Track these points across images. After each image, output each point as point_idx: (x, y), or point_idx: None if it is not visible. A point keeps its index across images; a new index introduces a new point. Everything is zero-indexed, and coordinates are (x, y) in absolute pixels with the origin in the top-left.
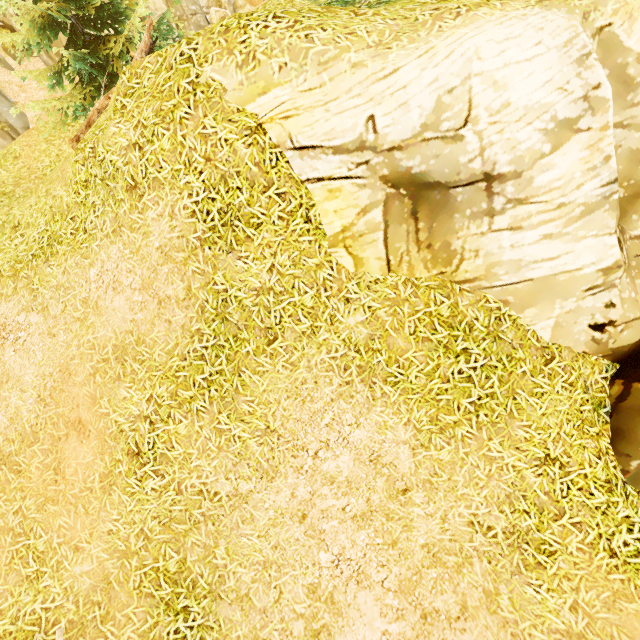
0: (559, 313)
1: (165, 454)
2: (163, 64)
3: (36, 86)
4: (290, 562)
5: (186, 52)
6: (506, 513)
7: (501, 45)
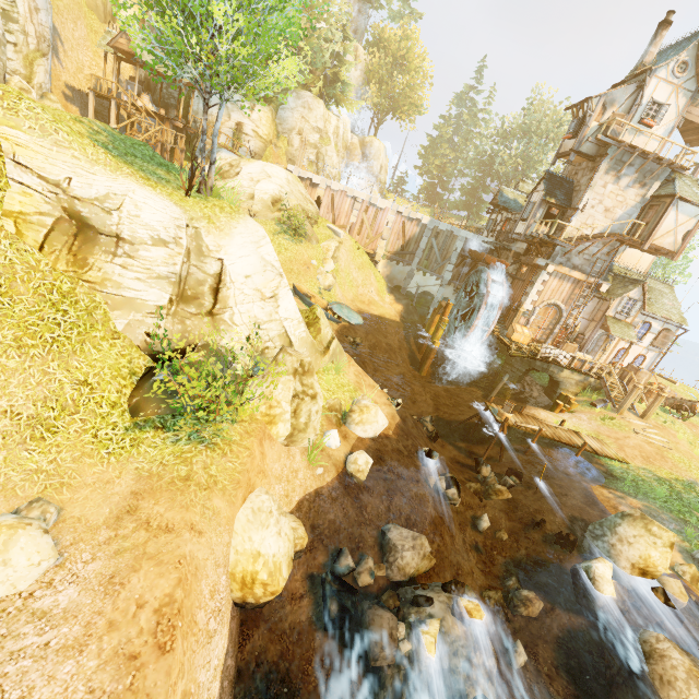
0: (132, 318)
1: None
2: None
3: None
4: None
5: None
6: (38, 406)
7: (147, 198)
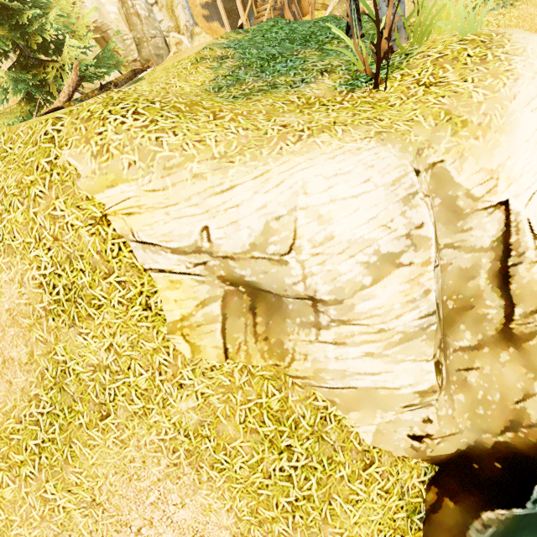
0: (380, 422)
1: None
2: (31, 137)
3: None
4: None
5: (50, 132)
6: None
7: (329, 180)
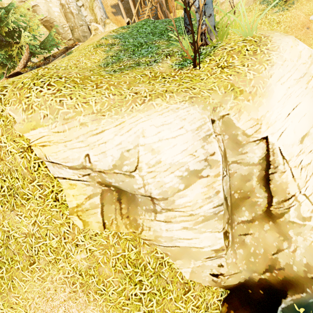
0: (193, 266)
1: None
2: None
3: None
4: None
5: None
6: None
7: (158, 128)
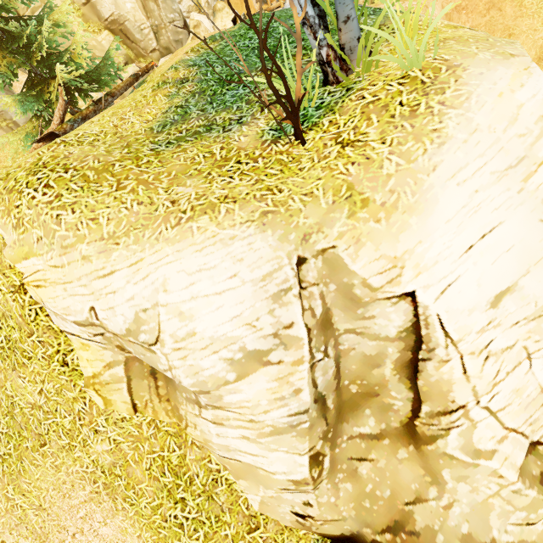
0: (264, 495)
1: None
2: None
3: None
4: None
5: None
6: None
7: (192, 277)
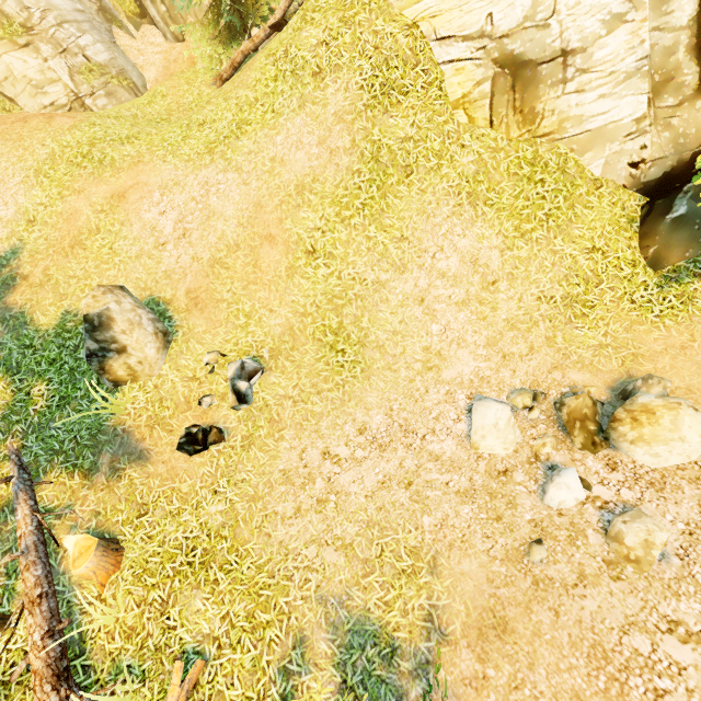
0: (607, 154)
1: (331, 252)
2: None
3: (152, 51)
4: (410, 334)
5: None
6: (563, 286)
7: None
